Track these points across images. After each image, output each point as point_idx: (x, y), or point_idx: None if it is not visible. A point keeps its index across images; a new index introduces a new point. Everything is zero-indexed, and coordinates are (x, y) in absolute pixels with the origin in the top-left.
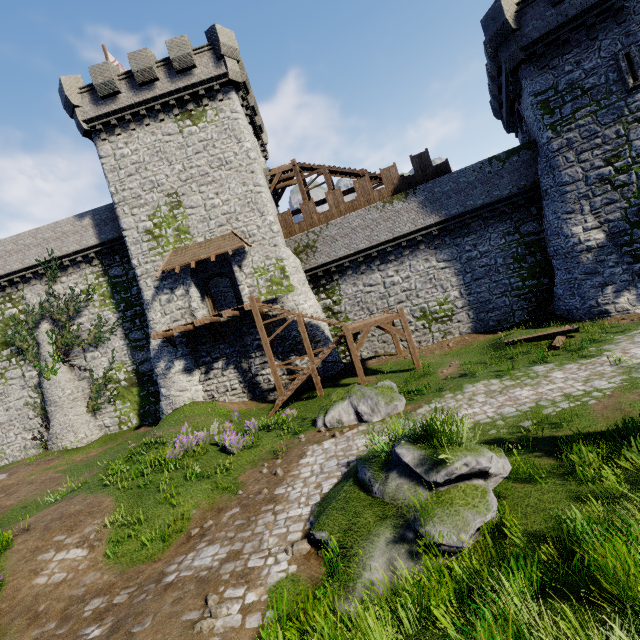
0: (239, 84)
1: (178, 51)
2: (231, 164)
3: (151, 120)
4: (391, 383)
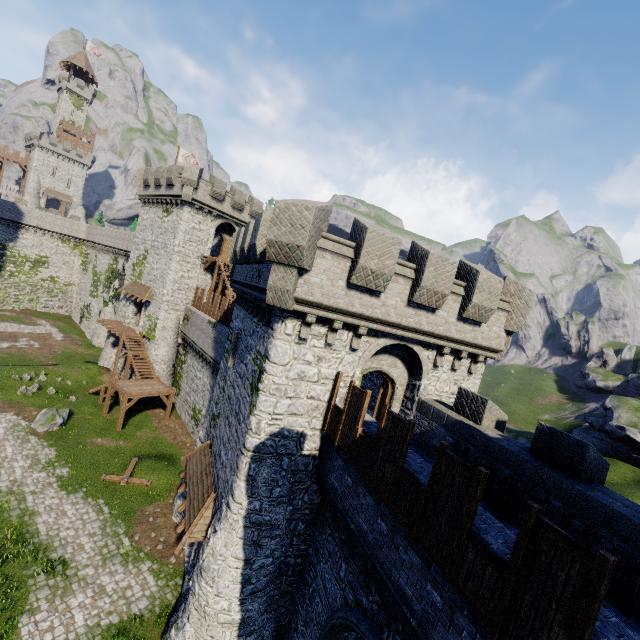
0: (191, 202)
1: (169, 174)
2: (167, 249)
3: (157, 205)
4: (58, 419)
